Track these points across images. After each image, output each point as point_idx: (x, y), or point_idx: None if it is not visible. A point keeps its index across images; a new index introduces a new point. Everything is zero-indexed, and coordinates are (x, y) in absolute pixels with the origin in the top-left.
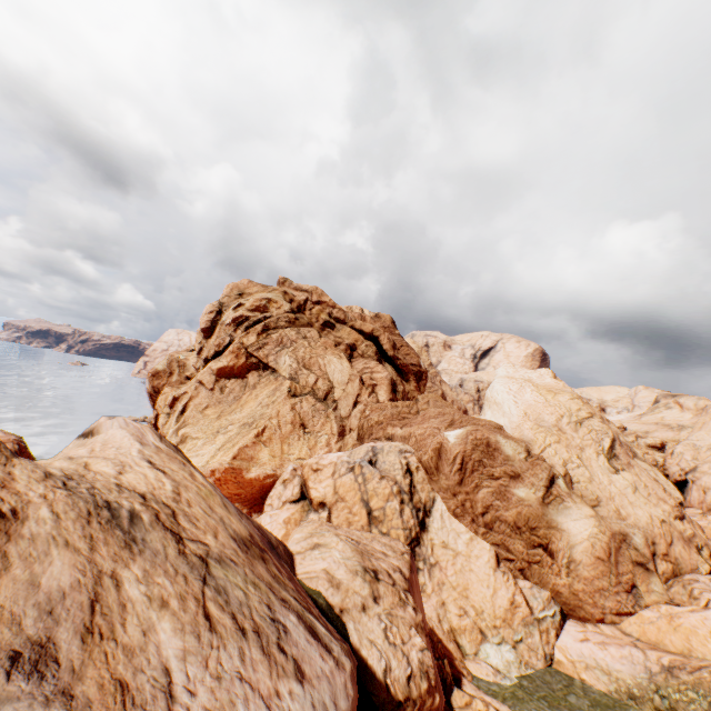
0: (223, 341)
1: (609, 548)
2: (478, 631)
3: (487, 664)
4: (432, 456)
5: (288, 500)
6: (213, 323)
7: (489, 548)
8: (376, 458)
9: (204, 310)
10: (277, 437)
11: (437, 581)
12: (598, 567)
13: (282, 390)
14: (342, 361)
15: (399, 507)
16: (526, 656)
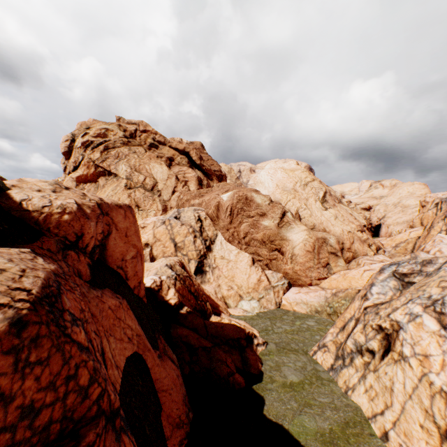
0: (78, 159)
1: (314, 245)
2: (238, 296)
3: (240, 309)
4: (214, 210)
5: None
6: (70, 148)
7: (248, 256)
8: (179, 215)
9: (62, 140)
10: None
11: (216, 276)
12: (307, 256)
13: (121, 185)
14: (162, 166)
15: (193, 239)
16: (265, 304)
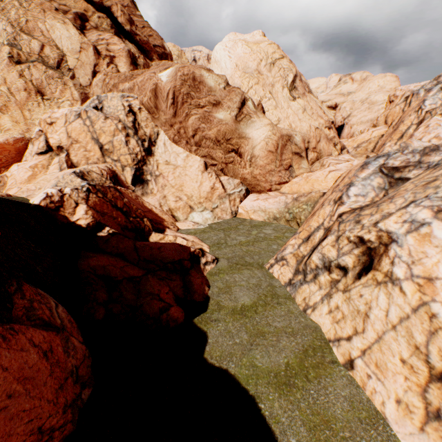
0: None
1: (277, 144)
2: (188, 207)
3: (191, 222)
4: (151, 97)
5: (35, 153)
6: None
7: (200, 160)
8: (102, 105)
9: None
10: (13, 104)
11: (161, 185)
12: (269, 157)
13: (2, 57)
14: (68, 27)
15: (125, 139)
16: (219, 214)
